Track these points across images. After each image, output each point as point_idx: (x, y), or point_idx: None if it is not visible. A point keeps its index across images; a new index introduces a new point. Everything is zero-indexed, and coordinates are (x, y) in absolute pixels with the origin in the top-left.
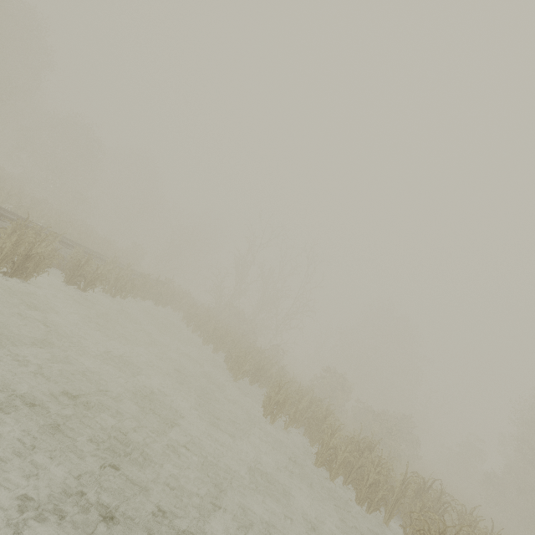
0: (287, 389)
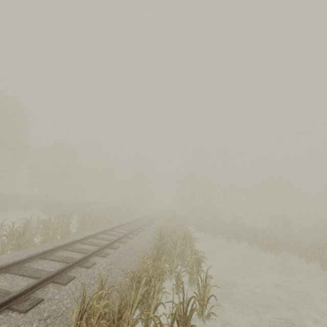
0: (326, 248)
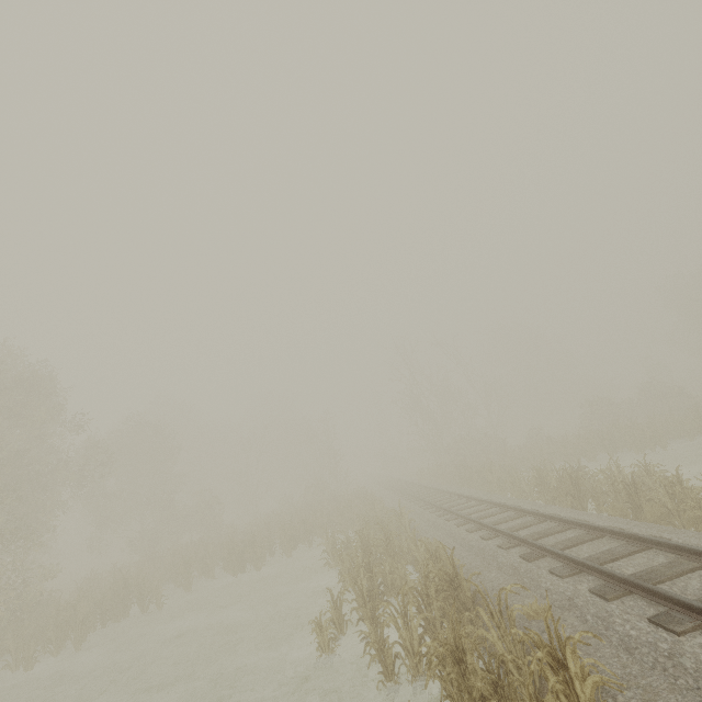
0: None
